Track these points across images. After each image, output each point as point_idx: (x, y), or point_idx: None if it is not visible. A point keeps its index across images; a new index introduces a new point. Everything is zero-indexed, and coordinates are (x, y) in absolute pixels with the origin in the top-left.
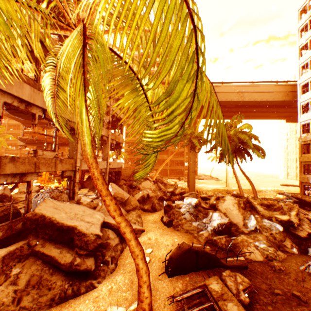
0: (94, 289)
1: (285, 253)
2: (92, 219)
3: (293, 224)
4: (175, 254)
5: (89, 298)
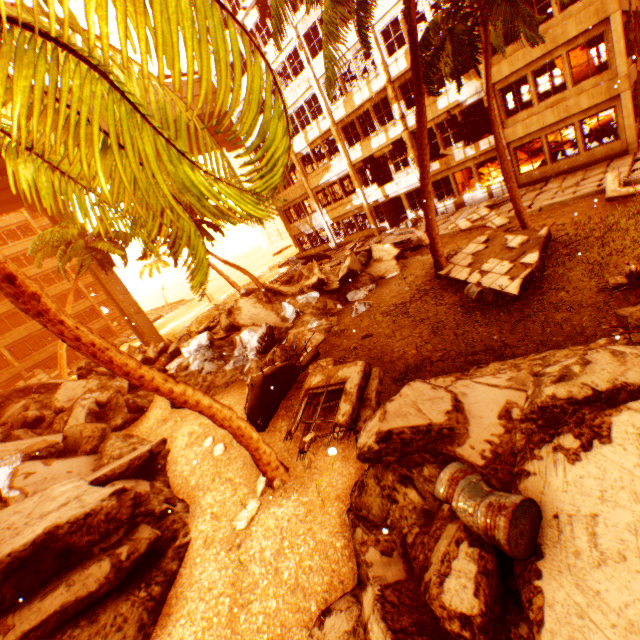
0: (190, 545)
1: (336, 315)
2: (64, 498)
3: (324, 281)
4: (254, 399)
5: (197, 555)
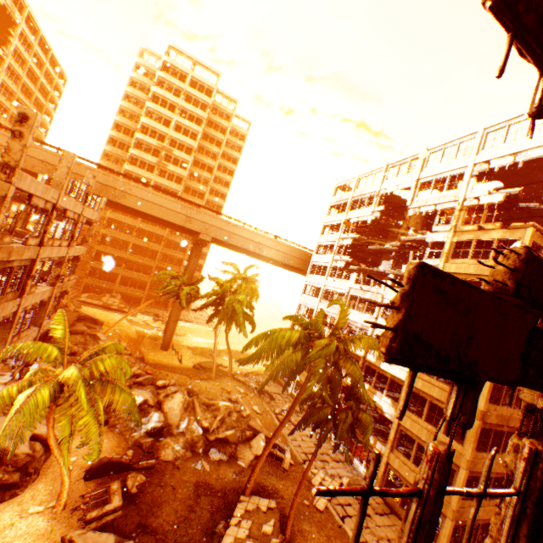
0: (18, 496)
1: (193, 453)
2: None
3: (210, 429)
4: (96, 465)
5: (14, 502)
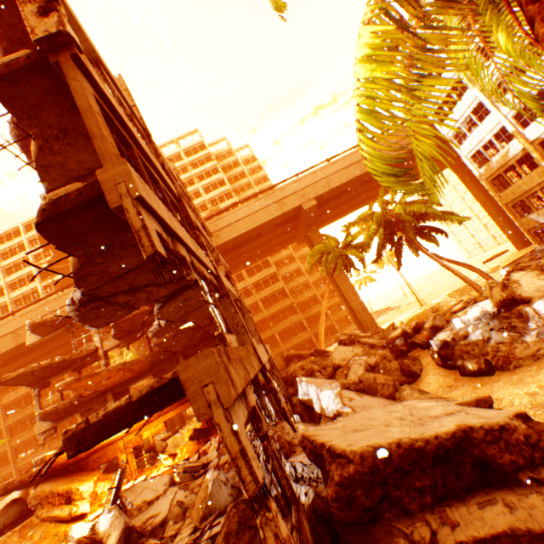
0: None
1: None
2: (438, 409)
3: None
4: None
5: None
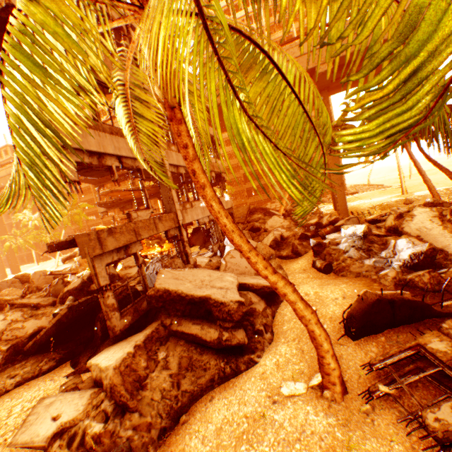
0: (256, 364)
1: None
2: (224, 284)
3: None
4: (356, 310)
5: (254, 375)
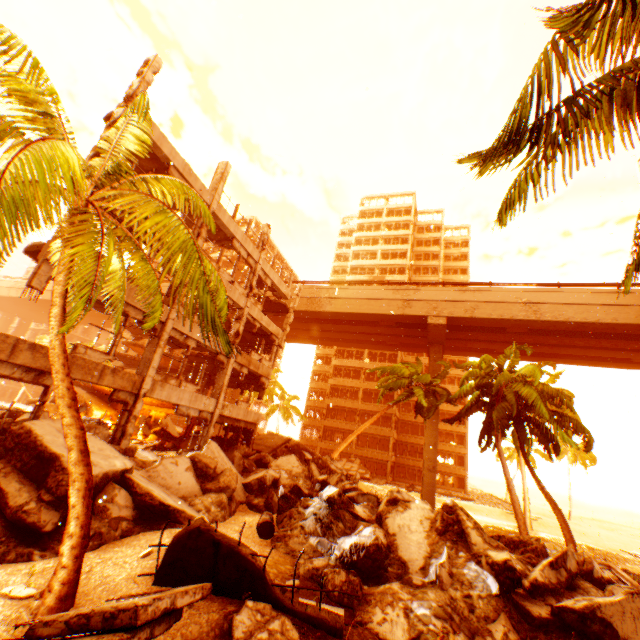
0: (28, 561)
1: None
2: (101, 461)
3: (518, 576)
4: (176, 536)
5: (9, 567)
